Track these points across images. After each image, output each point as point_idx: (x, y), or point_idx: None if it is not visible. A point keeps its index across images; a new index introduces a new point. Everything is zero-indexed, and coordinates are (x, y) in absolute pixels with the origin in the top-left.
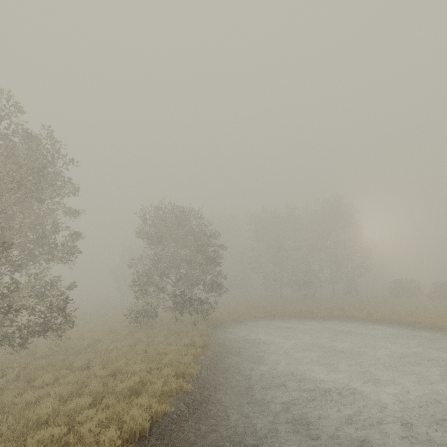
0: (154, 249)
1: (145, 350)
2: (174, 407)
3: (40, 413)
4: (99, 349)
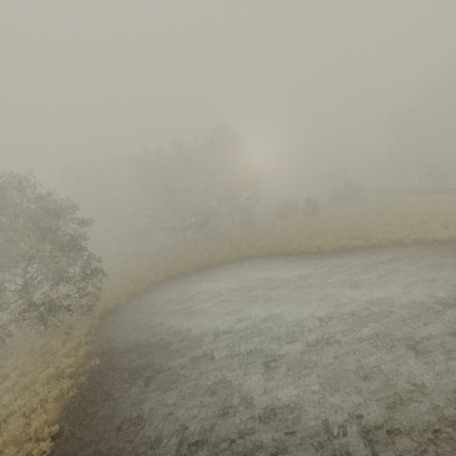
0: None
1: None
2: None
3: None
4: None
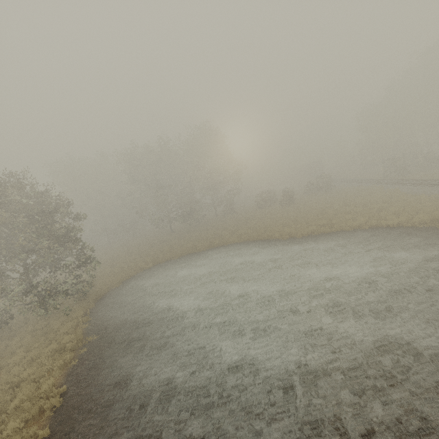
0: None
1: None
2: None
3: None
4: None
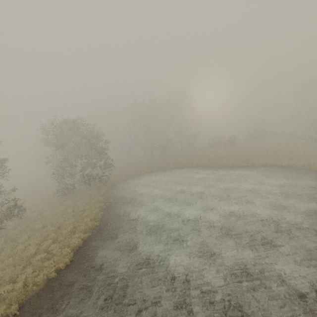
0: (60, 148)
1: (73, 210)
2: (92, 233)
3: (31, 252)
4: (46, 216)
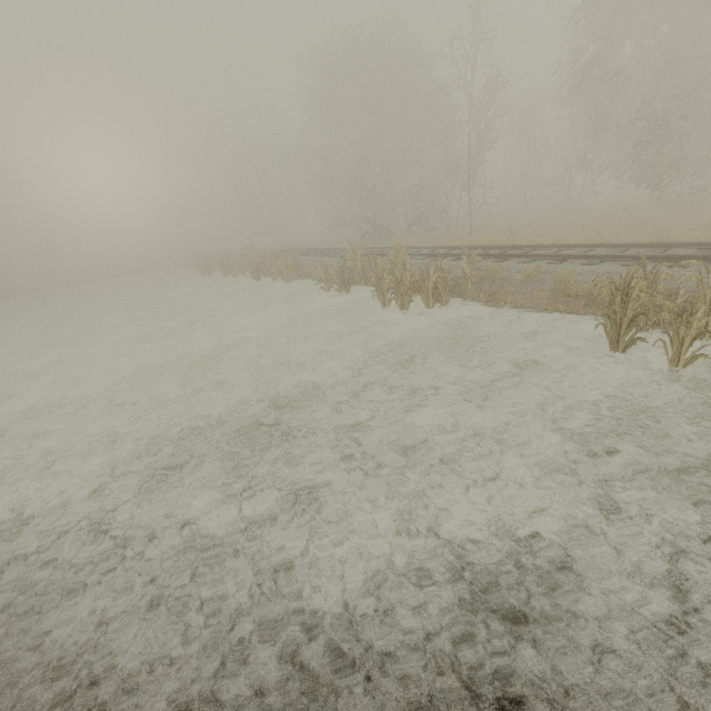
0: None
1: None
2: None
3: None
4: None
